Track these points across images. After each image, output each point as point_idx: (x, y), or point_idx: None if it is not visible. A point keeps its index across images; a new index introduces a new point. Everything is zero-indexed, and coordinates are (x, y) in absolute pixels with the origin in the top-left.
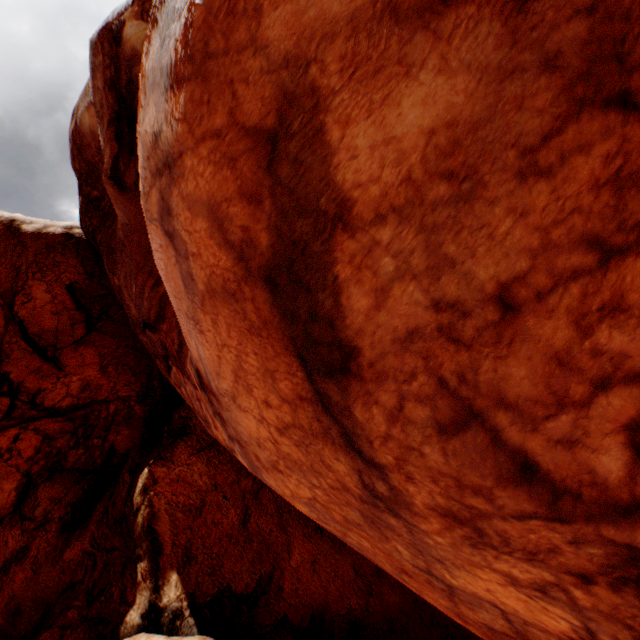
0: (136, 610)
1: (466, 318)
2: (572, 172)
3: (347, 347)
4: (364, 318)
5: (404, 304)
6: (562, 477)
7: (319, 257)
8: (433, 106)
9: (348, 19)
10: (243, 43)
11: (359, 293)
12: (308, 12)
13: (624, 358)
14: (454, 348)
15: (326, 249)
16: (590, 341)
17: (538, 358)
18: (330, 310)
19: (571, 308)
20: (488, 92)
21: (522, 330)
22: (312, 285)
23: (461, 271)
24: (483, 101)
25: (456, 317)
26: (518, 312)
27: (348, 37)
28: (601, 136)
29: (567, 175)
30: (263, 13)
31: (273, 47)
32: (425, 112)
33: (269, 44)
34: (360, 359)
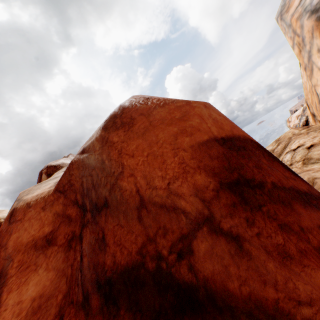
0: None
1: None
2: None
3: None
4: None
5: None
6: None
7: None
8: (39, 285)
9: (26, 245)
10: (4, 243)
11: None
12: (20, 237)
13: None
14: None
15: None
16: None
17: None
18: None
19: None
20: (58, 280)
21: None
22: None
23: None
24: (55, 284)
25: None
26: None
27: (23, 252)
28: None
29: None
30: (13, 233)
31: (9, 248)
32: (36, 288)
33: (8, 247)
34: None
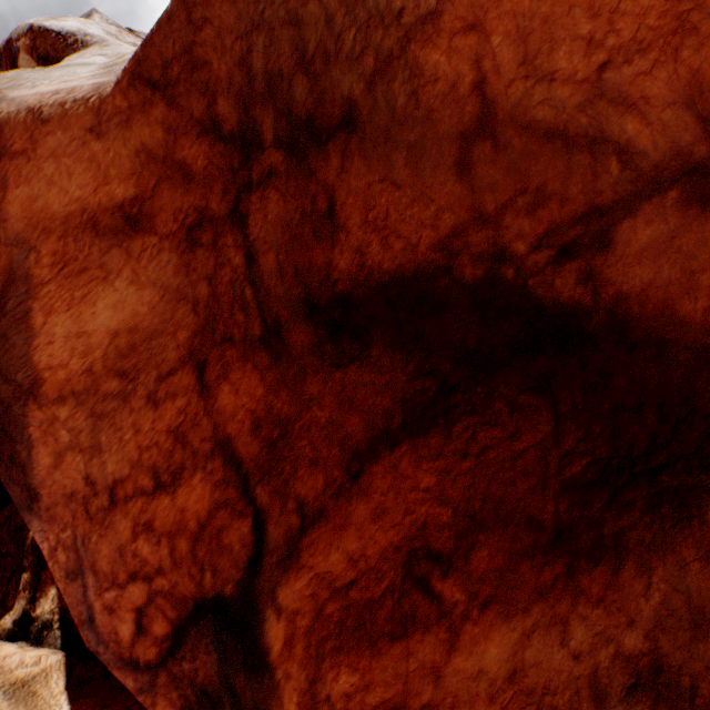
0: (12, 615)
1: (96, 497)
2: (165, 412)
3: (34, 491)
4: (47, 472)
5: (74, 469)
6: (104, 631)
7: (19, 417)
8: (123, 311)
9: (64, 220)
10: None
11: (46, 452)
12: (39, 201)
13: (147, 563)
14: (86, 516)
15: (24, 412)
16: (136, 544)
17: (115, 544)
18: (25, 459)
19: (136, 516)
20: (168, 308)
21: (115, 520)
22: (15, 436)
23: (103, 458)
24: (163, 315)
25: (93, 493)
26: (116, 506)
27: (61, 237)
28: (184, 391)
29: (163, 413)
30: (9, 187)
31: (11, 223)
32: (115, 315)
33: (9, 218)
34: (42, 502)
